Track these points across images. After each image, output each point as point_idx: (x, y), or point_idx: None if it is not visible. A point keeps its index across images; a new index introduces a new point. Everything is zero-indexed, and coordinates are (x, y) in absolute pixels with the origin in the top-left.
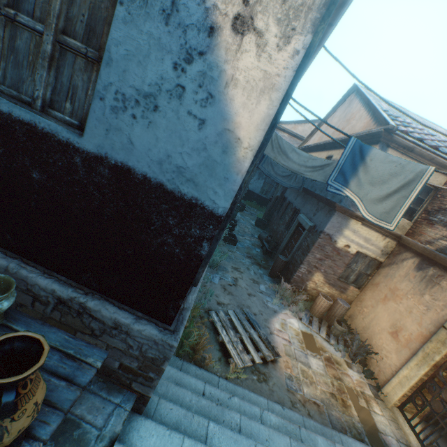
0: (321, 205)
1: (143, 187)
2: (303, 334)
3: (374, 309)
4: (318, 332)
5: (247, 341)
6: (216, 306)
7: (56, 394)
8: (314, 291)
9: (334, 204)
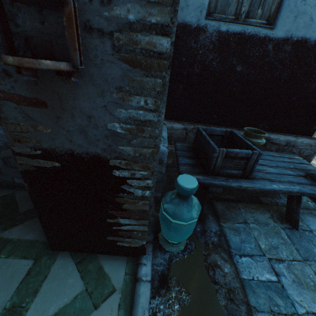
0: None
1: (313, 50)
2: None
3: None
4: None
5: None
6: None
7: (309, 168)
8: None
9: None
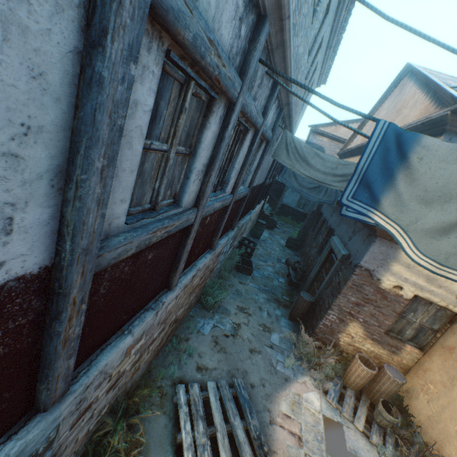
0: (359, 226)
1: None
2: (326, 422)
3: (446, 390)
4: (351, 420)
5: (223, 443)
6: (194, 373)
7: None
8: (350, 347)
9: (373, 227)
